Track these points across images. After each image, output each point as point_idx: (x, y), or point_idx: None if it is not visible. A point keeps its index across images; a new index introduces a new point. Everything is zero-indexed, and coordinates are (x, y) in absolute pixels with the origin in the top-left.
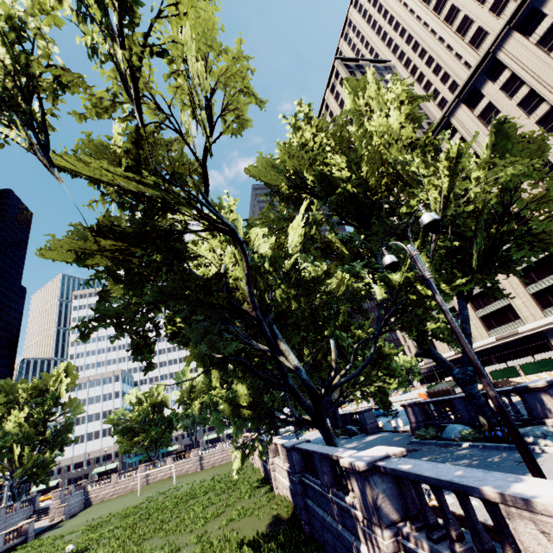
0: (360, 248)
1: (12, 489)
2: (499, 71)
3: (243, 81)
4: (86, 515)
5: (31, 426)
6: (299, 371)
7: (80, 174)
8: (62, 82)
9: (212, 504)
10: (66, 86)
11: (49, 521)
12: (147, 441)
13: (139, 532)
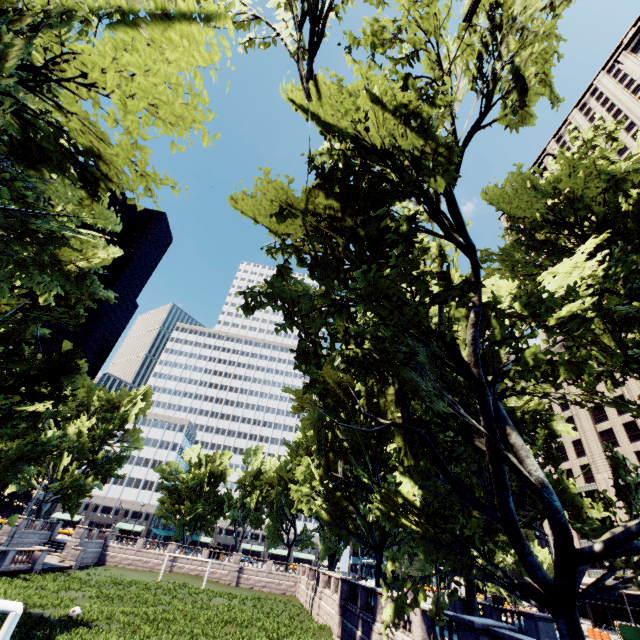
0: None
1: (42, 502)
2: None
3: (545, 65)
4: (97, 574)
5: (89, 440)
6: (547, 492)
7: (316, 118)
8: None
9: None
10: None
11: (59, 560)
12: (189, 514)
13: (161, 638)
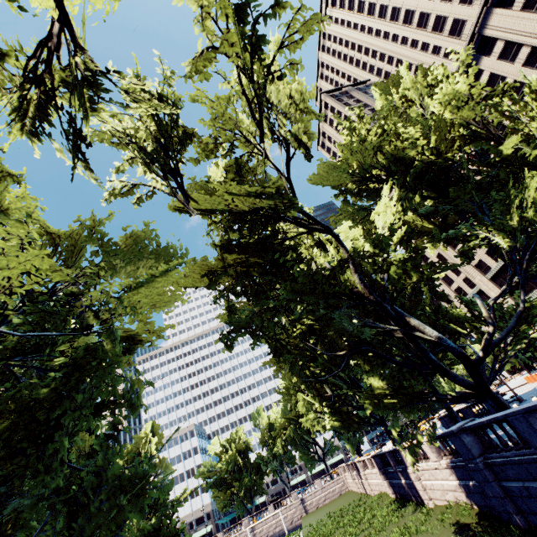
0: (452, 212)
1: None
2: (491, 45)
3: None
4: None
5: None
6: (444, 341)
7: (197, 210)
8: (189, 134)
9: (355, 535)
10: (192, 136)
11: None
12: (242, 490)
13: None
